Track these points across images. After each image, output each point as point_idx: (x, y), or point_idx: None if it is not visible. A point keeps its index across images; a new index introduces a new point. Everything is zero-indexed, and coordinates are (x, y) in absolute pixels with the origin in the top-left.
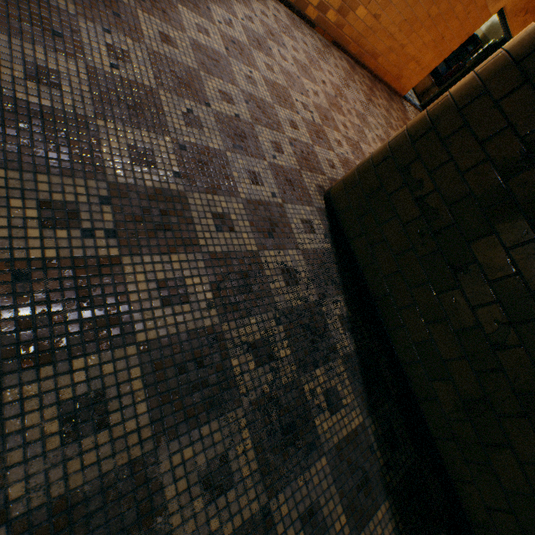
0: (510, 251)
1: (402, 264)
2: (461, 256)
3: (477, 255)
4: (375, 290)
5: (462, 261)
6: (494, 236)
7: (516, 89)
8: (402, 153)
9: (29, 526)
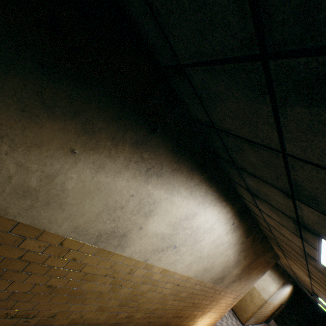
0: (288, 323)
1: (283, 325)
2: (286, 323)
3: (287, 323)
4: None
5: (286, 324)
6: (287, 322)
7: (283, 311)
8: (278, 314)
9: None
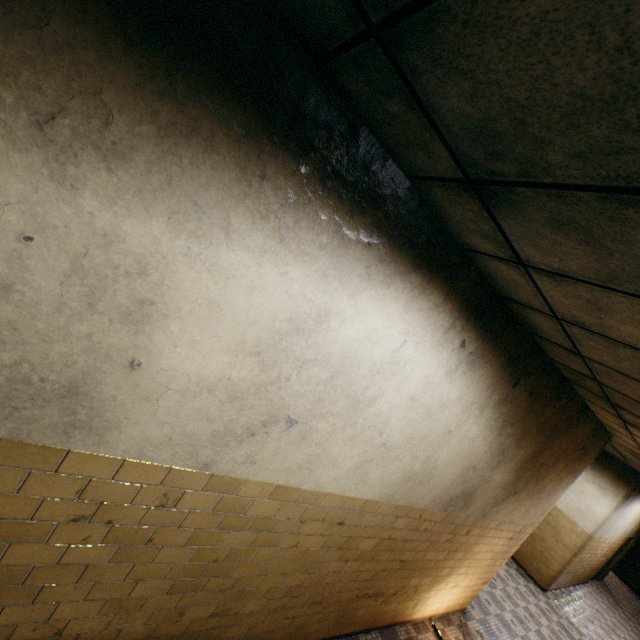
0: None
1: (635, 580)
2: None
3: None
4: (633, 587)
5: None
6: None
7: (632, 552)
8: (621, 559)
9: (636, 602)
